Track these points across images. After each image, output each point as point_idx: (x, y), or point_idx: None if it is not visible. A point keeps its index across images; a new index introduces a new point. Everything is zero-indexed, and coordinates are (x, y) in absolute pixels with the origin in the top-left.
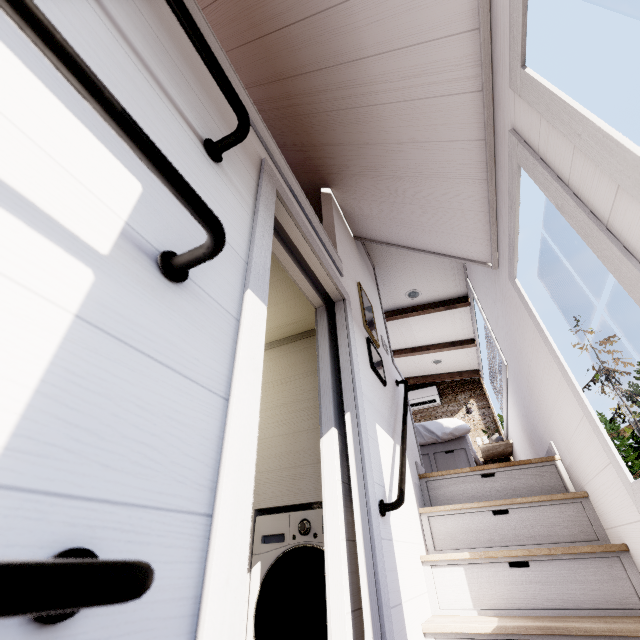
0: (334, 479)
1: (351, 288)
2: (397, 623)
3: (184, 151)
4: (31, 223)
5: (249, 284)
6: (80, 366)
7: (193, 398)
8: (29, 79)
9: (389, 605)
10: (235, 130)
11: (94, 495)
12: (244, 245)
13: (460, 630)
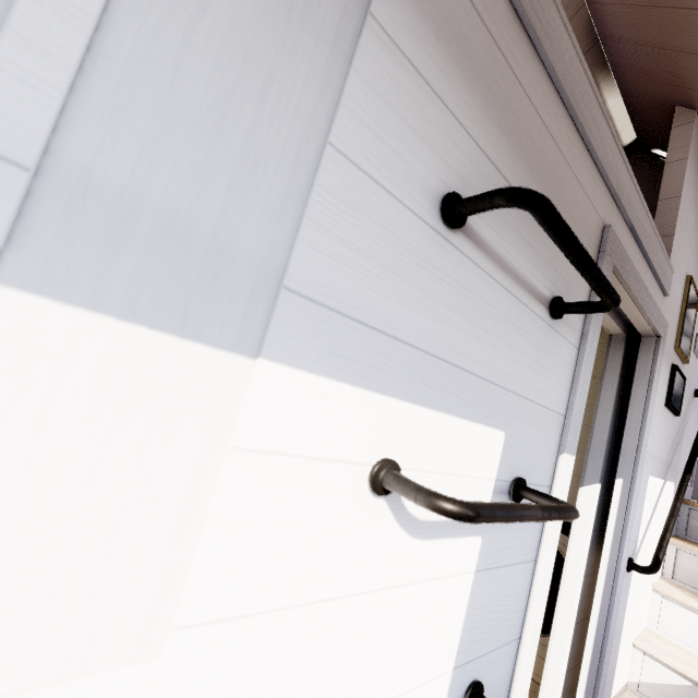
0: (585, 530)
1: (673, 299)
2: (613, 646)
3: (533, 345)
4: (460, 534)
5: (565, 447)
6: (476, 598)
7: (518, 575)
8: (457, 425)
9: (612, 641)
10: (594, 306)
11: (479, 654)
12: (565, 395)
13: (675, 667)
